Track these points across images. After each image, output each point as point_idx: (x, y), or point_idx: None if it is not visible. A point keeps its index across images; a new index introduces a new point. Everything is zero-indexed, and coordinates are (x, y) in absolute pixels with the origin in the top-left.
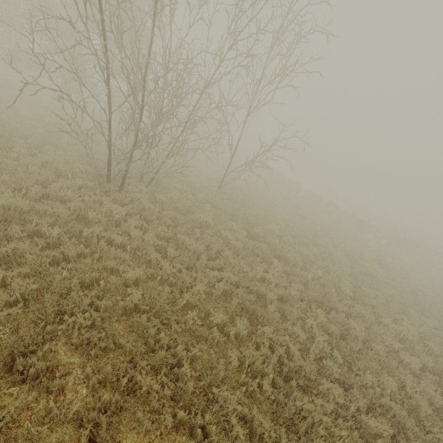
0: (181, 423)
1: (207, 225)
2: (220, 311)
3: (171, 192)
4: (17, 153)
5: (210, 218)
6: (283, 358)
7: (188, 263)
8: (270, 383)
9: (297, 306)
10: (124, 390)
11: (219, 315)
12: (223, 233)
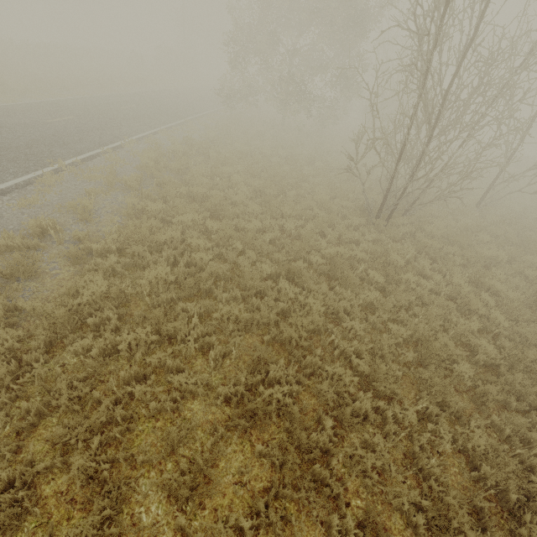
0: None
1: (494, 262)
2: None
3: (429, 219)
4: (293, 196)
5: (501, 253)
6: None
7: (514, 314)
8: None
9: None
10: None
11: None
12: (527, 274)
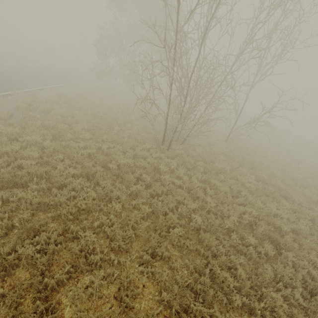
0: (243, 304)
1: (224, 171)
2: (249, 235)
3: (196, 147)
4: (116, 130)
5: (227, 166)
6: (306, 277)
7: (221, 199)
8: (299, 293)
9: (309, 239)
10: (208, 276)
11: (252, 238)
12: (238, 177)
